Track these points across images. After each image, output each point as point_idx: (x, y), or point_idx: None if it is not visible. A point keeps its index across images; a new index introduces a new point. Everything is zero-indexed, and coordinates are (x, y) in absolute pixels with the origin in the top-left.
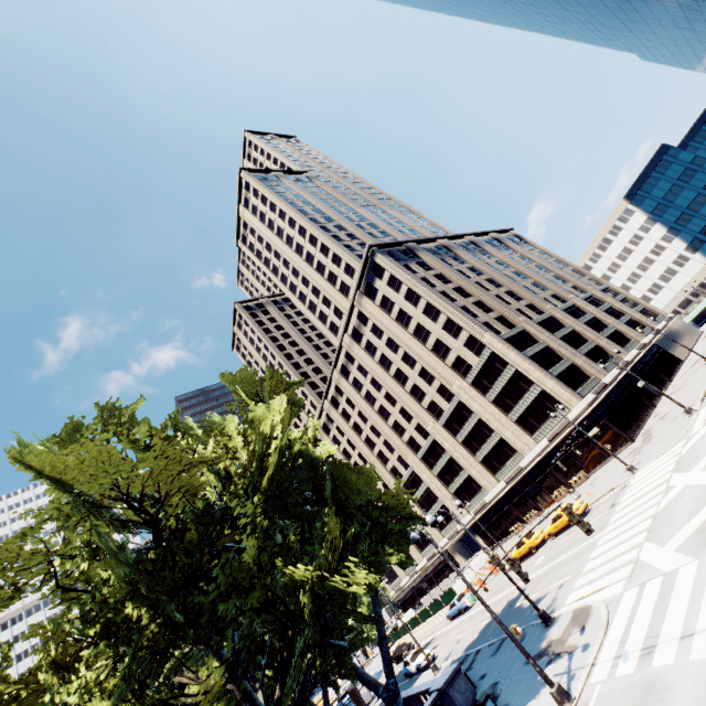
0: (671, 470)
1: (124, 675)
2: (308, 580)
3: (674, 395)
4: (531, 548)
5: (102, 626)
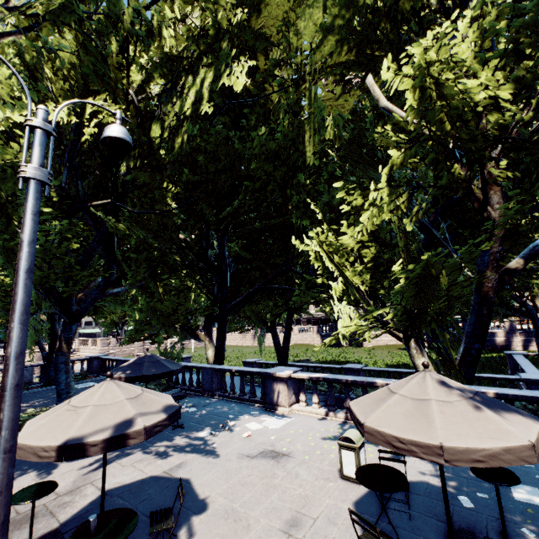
0: None
1: None
2: None
3: None
4: None
5: None
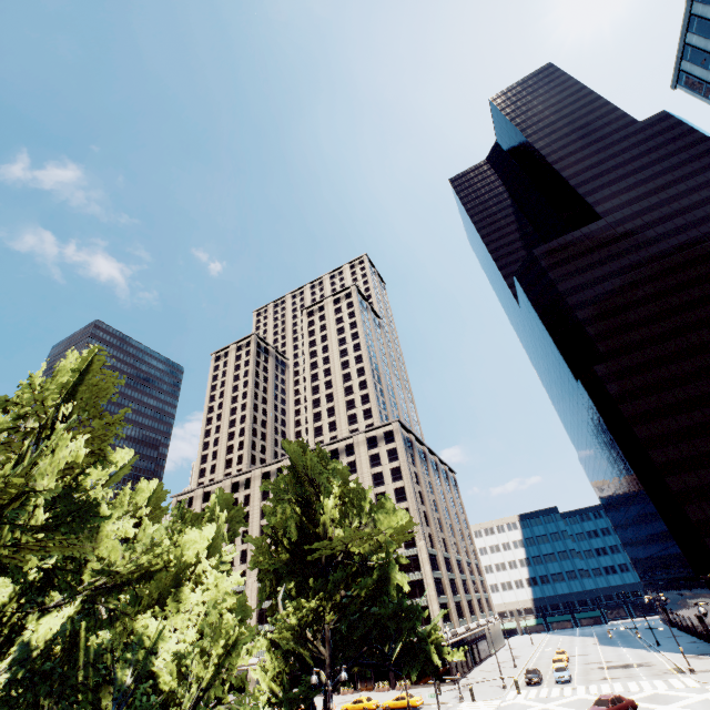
0: (493, 709)
1: (314, 613)
2: (433, 636)
3: (487, 673)
4: (364, 709)
5: (331, 585)
